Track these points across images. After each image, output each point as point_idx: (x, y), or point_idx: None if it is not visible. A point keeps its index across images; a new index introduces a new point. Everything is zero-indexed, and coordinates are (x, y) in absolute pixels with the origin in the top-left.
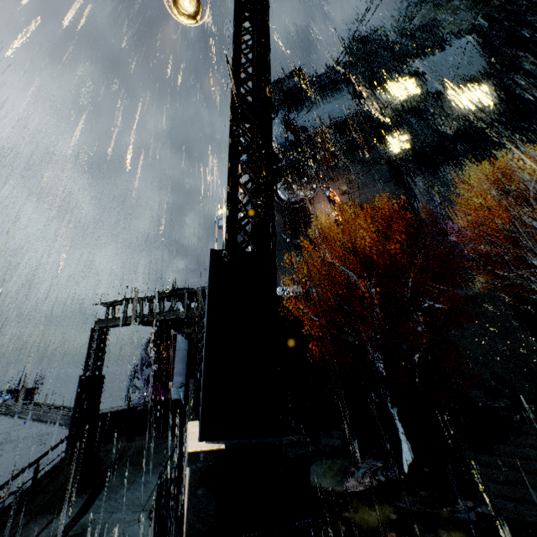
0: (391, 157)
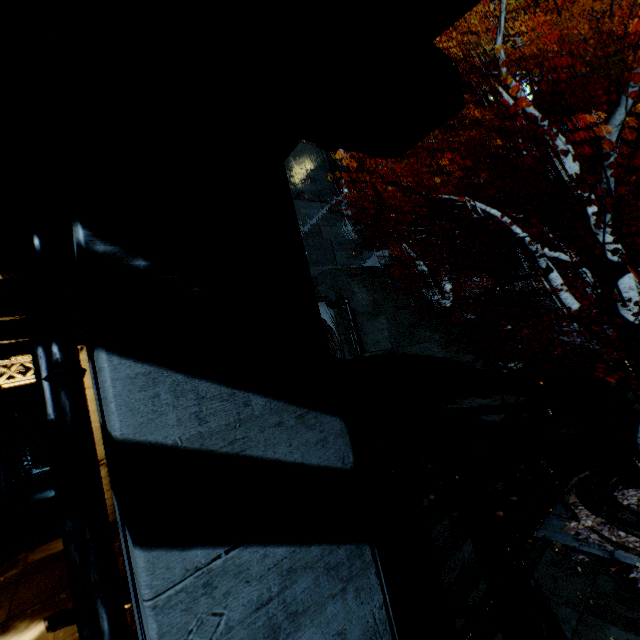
0: None
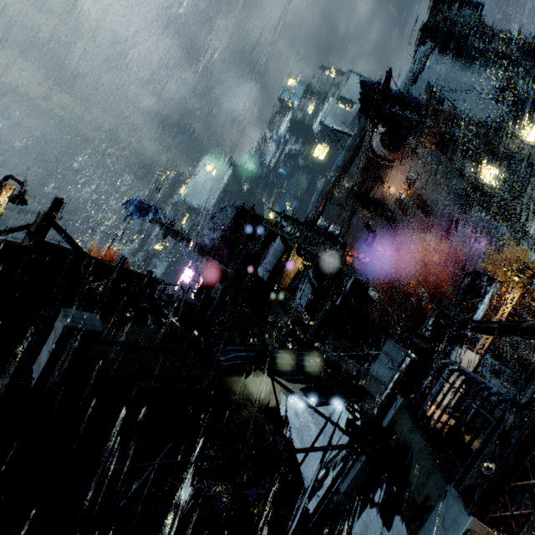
0: (478, 183)
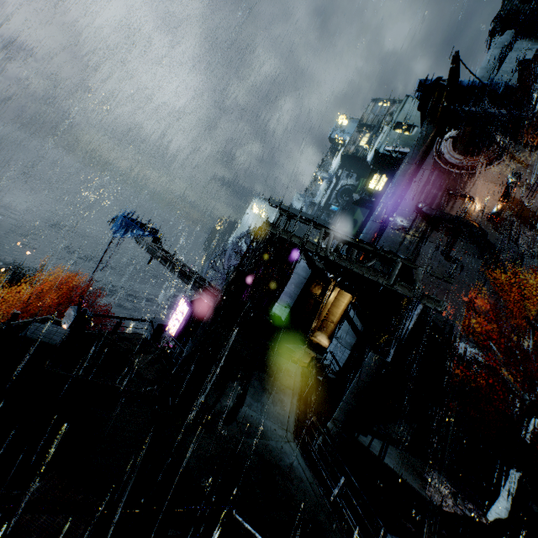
0: None
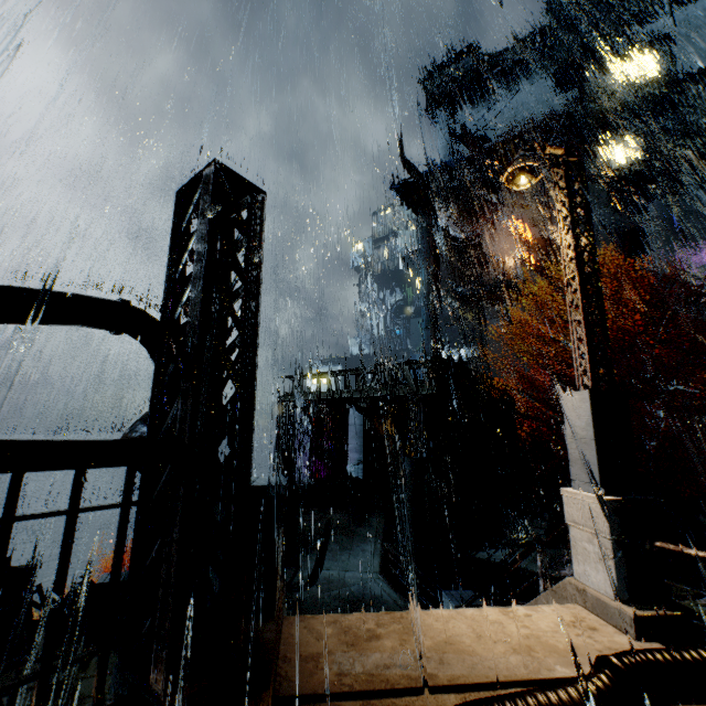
0: (612, 172)
